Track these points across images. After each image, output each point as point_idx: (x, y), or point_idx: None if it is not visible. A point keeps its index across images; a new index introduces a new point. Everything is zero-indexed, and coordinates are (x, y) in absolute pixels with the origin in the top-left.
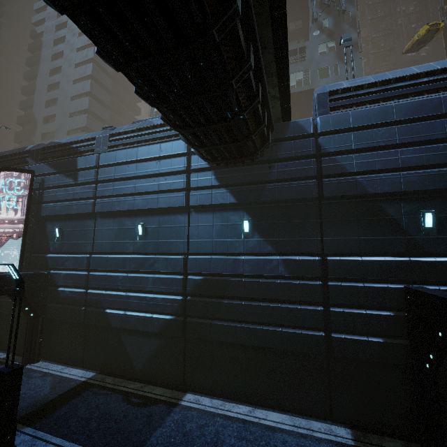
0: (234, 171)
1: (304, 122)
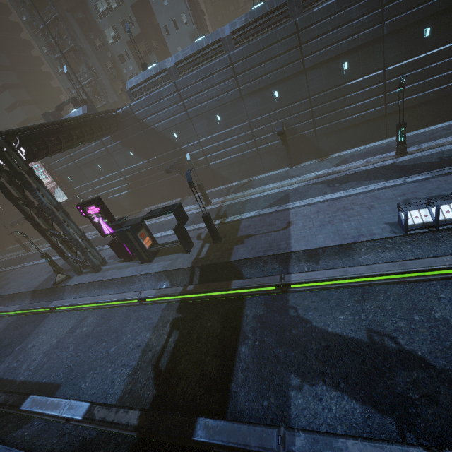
0: (116, 135)
1: (127, 109)
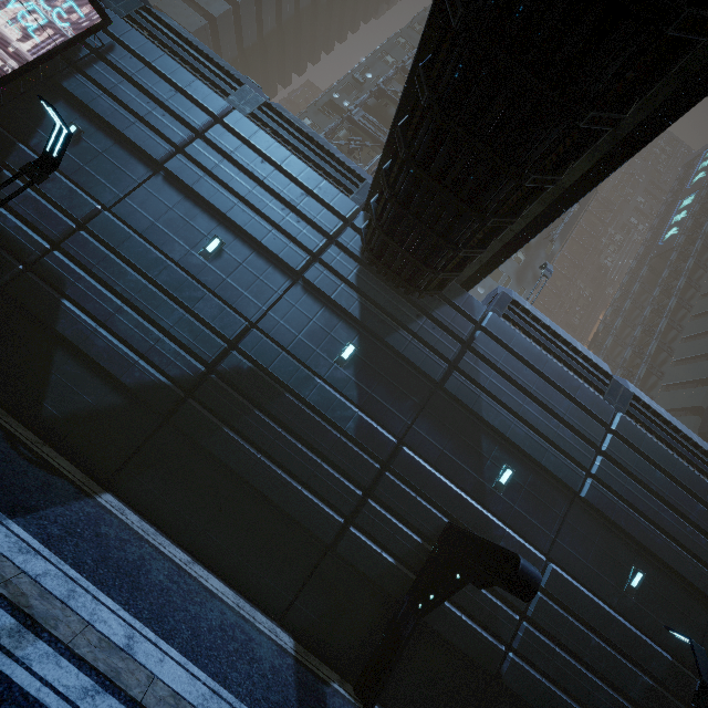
0: (381, 286)
1: (478, 304)
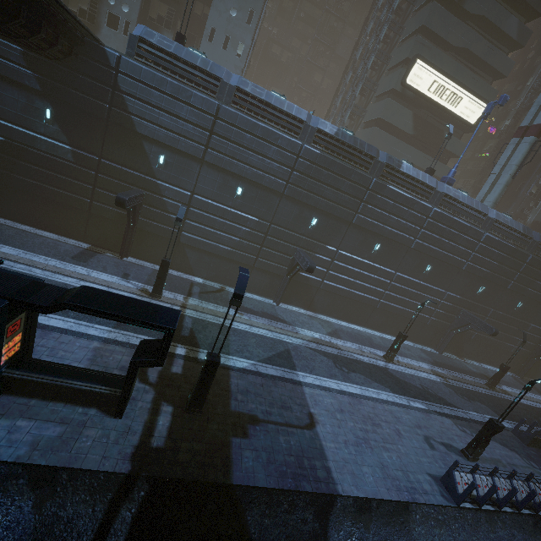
0: (43, 62)
1: (110, 54)
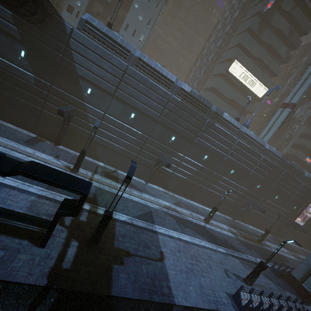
0: (25, 23)
1: (67, 26)
